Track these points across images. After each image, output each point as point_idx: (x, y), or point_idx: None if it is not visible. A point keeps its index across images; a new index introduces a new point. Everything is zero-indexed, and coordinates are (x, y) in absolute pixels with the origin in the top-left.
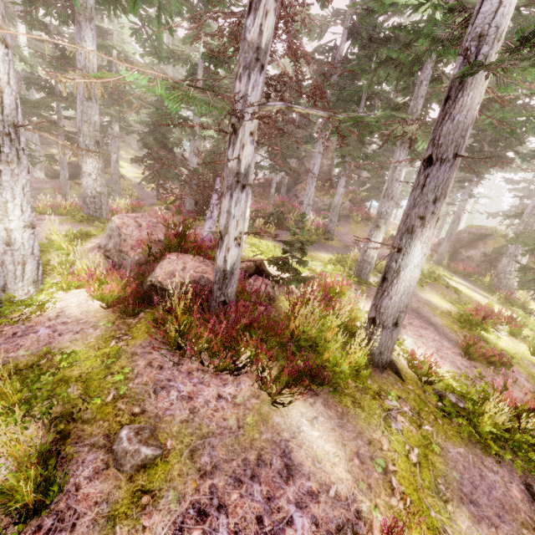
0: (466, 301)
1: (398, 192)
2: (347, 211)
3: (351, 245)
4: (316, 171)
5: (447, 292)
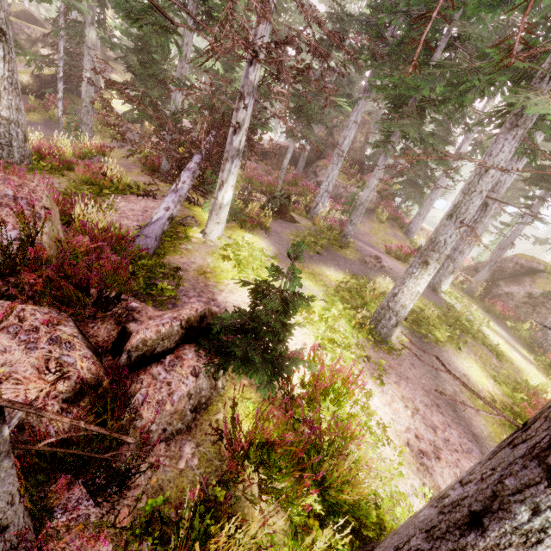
0: (508, 370)
1: (439, 193)
2: (372, 204)
3: (371, 261)
4: (345, 148)
5: (486, 353)
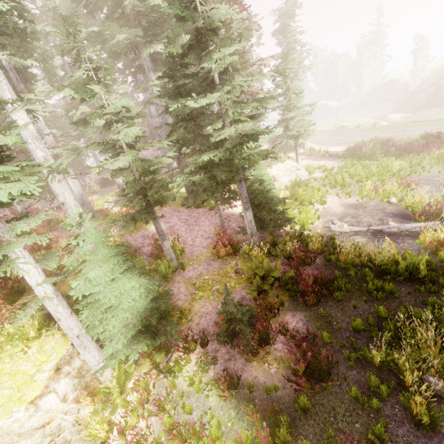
0: None
1: None
2: None
3: None
4: None
5: None
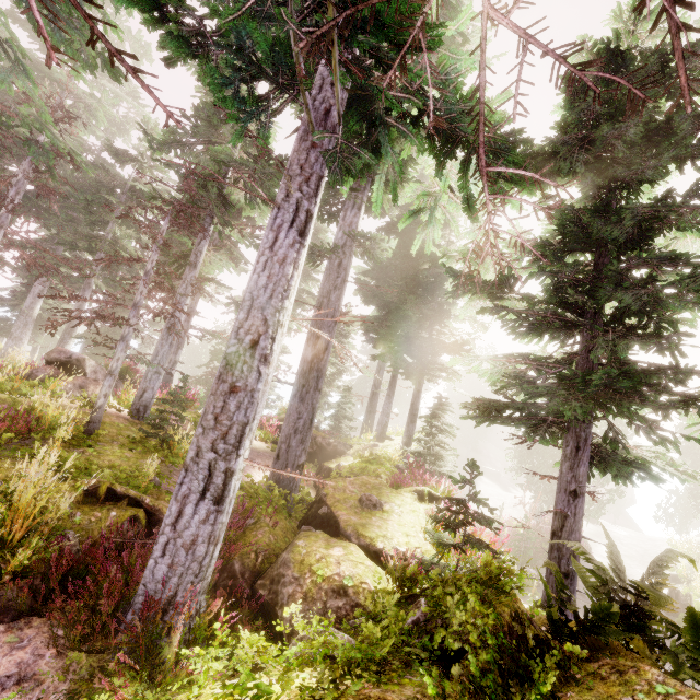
0: None
1: None
2: None
3: None
4: None
5: None
